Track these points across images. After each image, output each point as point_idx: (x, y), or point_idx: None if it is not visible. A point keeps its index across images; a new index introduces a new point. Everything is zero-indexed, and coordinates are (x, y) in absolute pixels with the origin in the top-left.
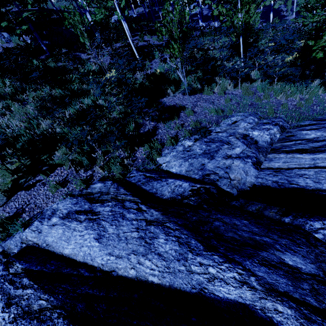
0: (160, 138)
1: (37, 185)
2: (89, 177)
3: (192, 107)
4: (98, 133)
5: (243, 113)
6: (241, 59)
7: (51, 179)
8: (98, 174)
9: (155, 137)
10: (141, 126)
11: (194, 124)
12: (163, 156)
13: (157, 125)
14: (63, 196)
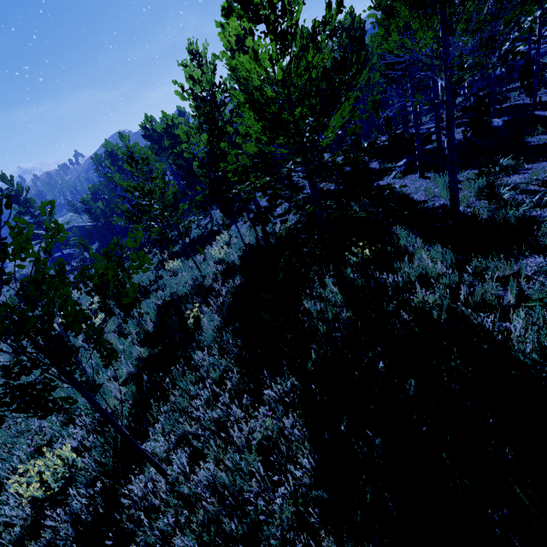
0: None
1: None
2: None
3: None
4: None
5: None
6: None
7: None
8: None
9: None
10: None
11: None
12: None
13: None
14: None
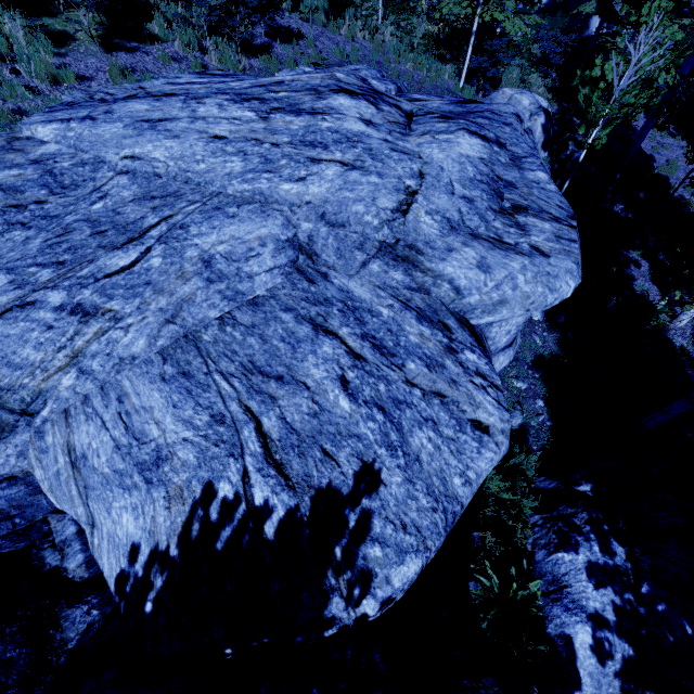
0: (276, 57)
1: (138, 51)
2: (202, 65)
3: (314, 40)
4: (210, 15)
5: (368, 66)
6: (380, 2)
7: (153, 51)
8: (211, 66)
9: (270, 54)
10: (251, 36)
11: (316, 56)
12: (282, 73)
13: (271, 42)
14: (178, 72)
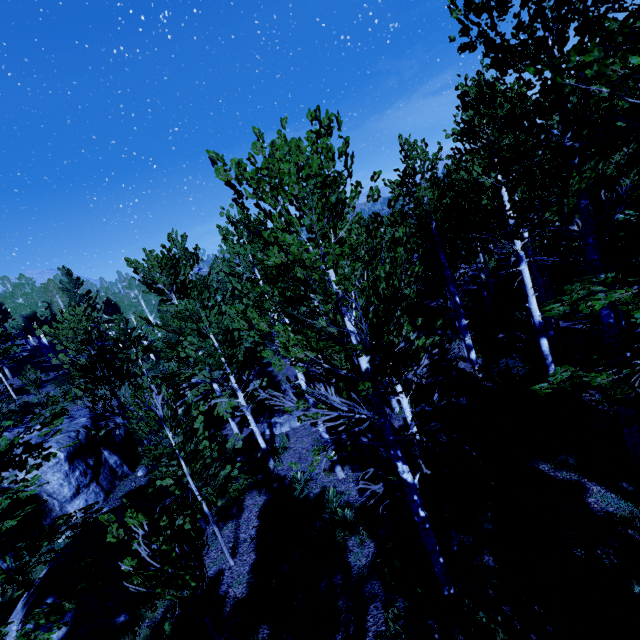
0: None
1: None
2: None
3: None
4: None
5: None
6: None
7: None
8: None
9: None
10: None
11: None
12: None
13: None
14: None
